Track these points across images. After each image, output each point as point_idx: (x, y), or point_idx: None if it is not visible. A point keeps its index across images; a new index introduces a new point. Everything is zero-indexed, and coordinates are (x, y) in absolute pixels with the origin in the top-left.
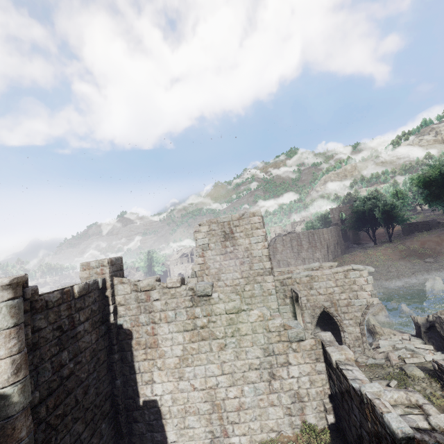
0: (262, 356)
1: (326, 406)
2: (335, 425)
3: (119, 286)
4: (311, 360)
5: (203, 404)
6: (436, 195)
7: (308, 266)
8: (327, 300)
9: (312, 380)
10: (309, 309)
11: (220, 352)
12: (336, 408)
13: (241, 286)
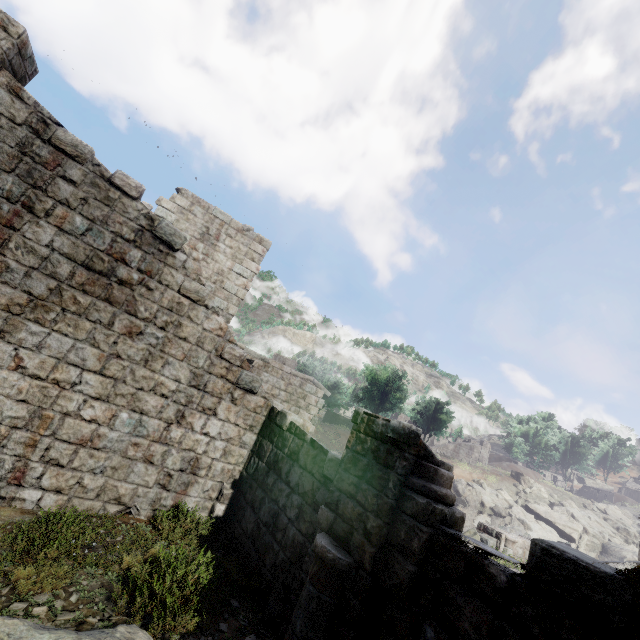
0: (186, 382)
1: (225, 491)
2: (219, 522)
3: (3, 92)
4: (245, 424)
5: (15, 403)
6: (373, 395)
7: None
8: None
9: (228, 450)
10: None
11: (124, 336)
12: (239, 496)
13: None
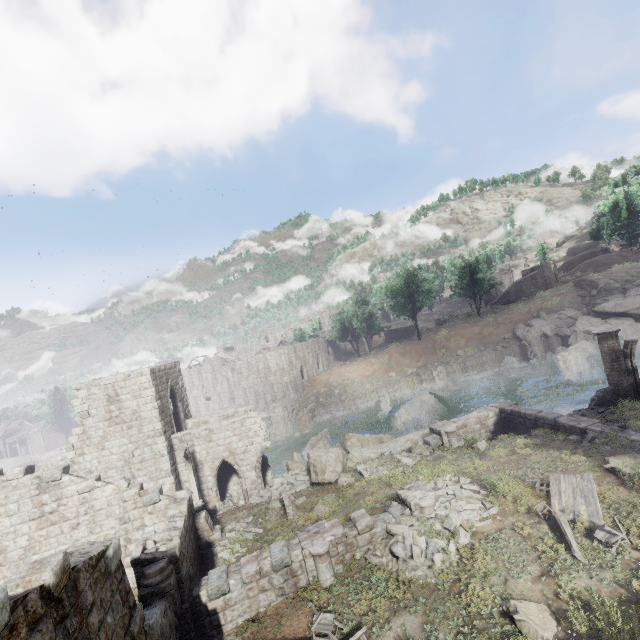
0: (118, 525)
1: None
2: None
3: None
4: (166, 518)
5: None
6: (400, 306)
7: (223, 413)
8: (226, 450)
9: None
10: (209, 462)
11: (72, 532)
12: None
13: (129, 453)
